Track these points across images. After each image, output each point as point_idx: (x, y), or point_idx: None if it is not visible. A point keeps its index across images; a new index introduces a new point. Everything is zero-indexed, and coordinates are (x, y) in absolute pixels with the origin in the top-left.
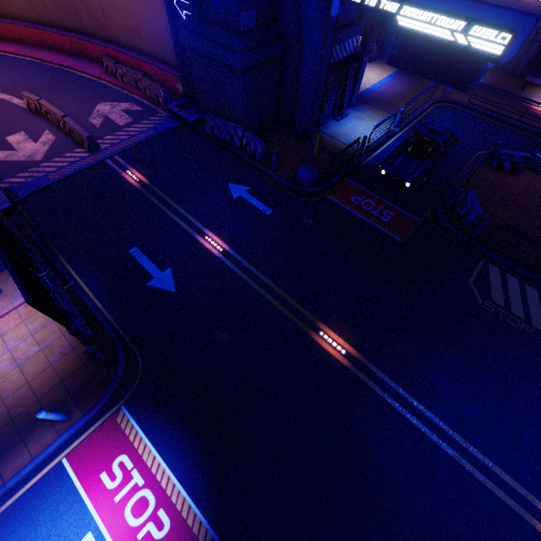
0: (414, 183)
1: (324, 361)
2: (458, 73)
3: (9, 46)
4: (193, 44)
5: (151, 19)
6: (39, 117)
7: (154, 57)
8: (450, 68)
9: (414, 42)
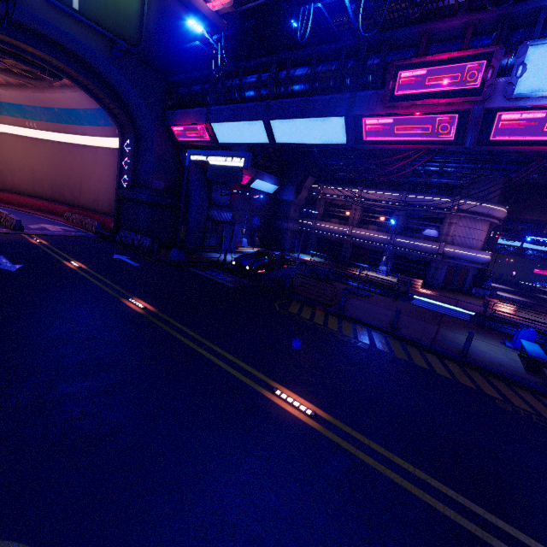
0: (252, 267)
1: (121, 308)
2: (232, 176)
3: None
4: (124, 194)
5: (108, 193)
6: None
7: (103, 213)
8: (229, 174)
9: (216, 168)
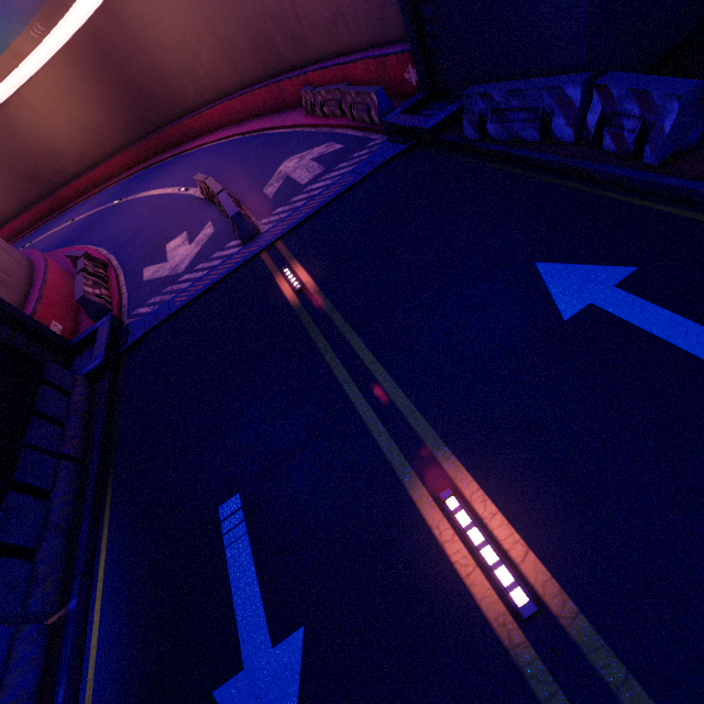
0: None
1: None
2: None
3: (221, 132)
4: None
5: None
6: (210, 205)
7: (368, 45)
8: None
9: None
